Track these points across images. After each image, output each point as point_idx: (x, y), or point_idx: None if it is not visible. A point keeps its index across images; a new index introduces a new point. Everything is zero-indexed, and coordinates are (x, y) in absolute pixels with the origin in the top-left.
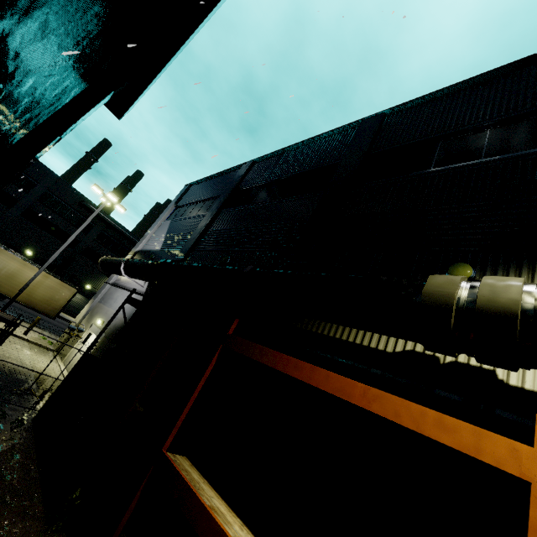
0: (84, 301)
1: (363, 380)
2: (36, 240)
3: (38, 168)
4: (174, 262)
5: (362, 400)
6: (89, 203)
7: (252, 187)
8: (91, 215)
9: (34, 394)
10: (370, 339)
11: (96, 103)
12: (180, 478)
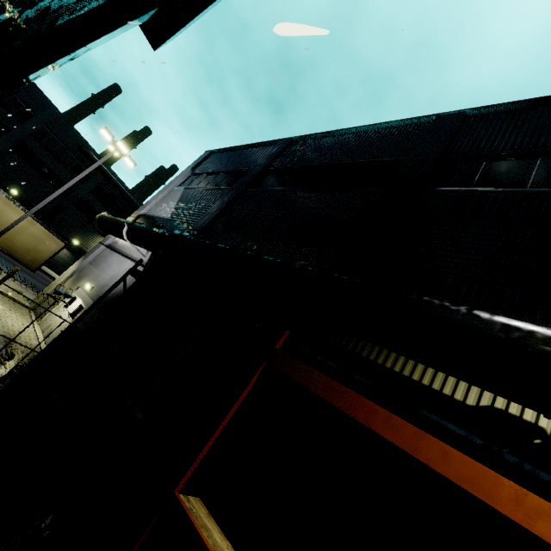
0: (68, 257)
1: (433, 434)
2: (24, 179)
3: (37, 97)
4: (193, 237)
5: (516, 510)
6: (90, 150)
7: (289, 168)
8: (90, 163)
9: (2, 362)
10: (443, 383)
11: (132, 18)
12: (202, 546)
